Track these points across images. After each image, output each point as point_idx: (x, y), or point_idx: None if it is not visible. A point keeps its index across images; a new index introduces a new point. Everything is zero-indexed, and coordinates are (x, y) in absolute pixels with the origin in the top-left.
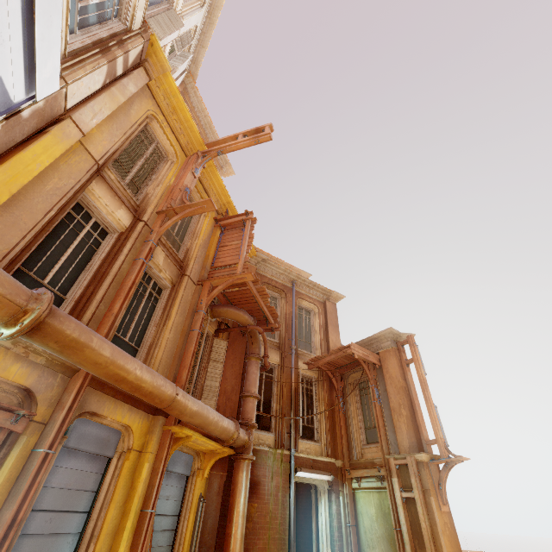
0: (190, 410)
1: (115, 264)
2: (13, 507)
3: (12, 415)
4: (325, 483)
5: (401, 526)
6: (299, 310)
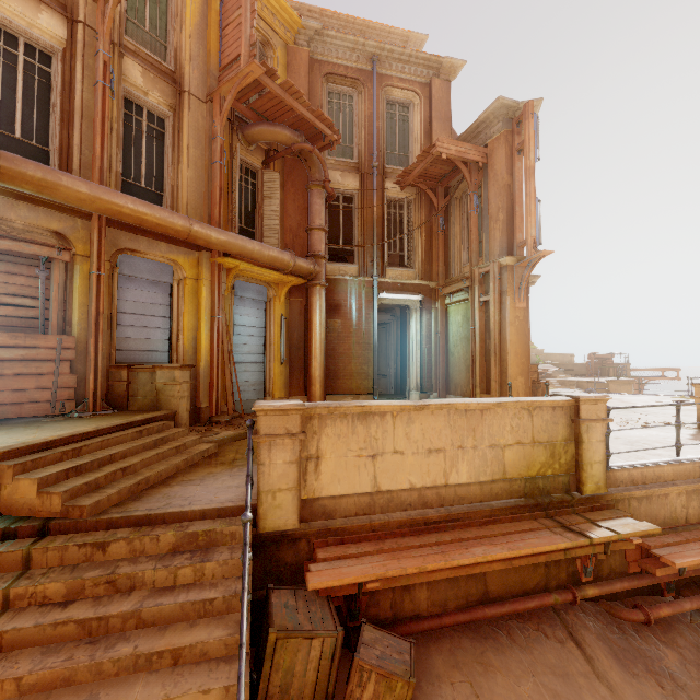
0: (217, 240)
1: (75, 98)
2: (92, 305)
3: (54, 250)
4: (417, 303)
5: (475, 325)
6: (390, 107)
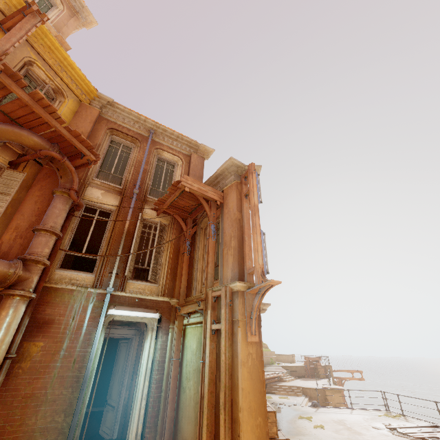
0: None
1: None
2: None
3: None
4: (155, 321)
5: (206, 359)
6: (160, 162)
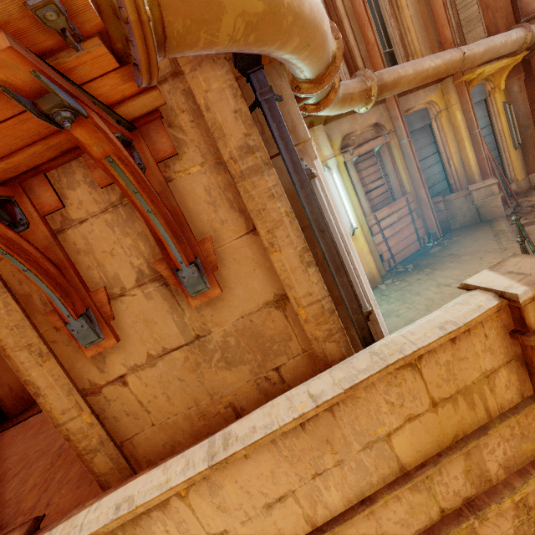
0: (478, 56)
1: (336, 5)
2: (414, 165)
3: (382, 137)
4: None
5: None
6: None
